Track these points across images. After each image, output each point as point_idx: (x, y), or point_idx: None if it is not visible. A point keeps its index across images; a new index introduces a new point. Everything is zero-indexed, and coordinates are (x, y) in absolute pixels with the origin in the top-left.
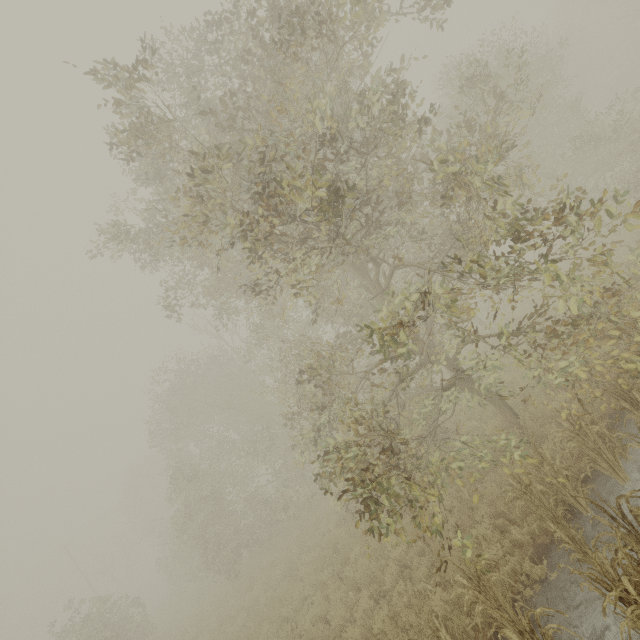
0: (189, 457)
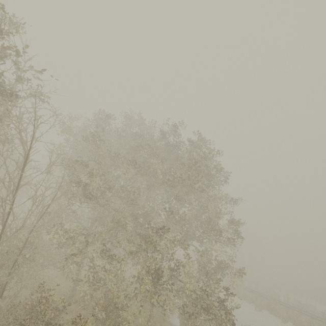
0: None
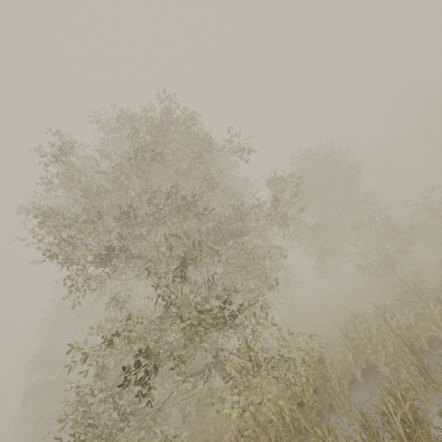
0: (58, 346)
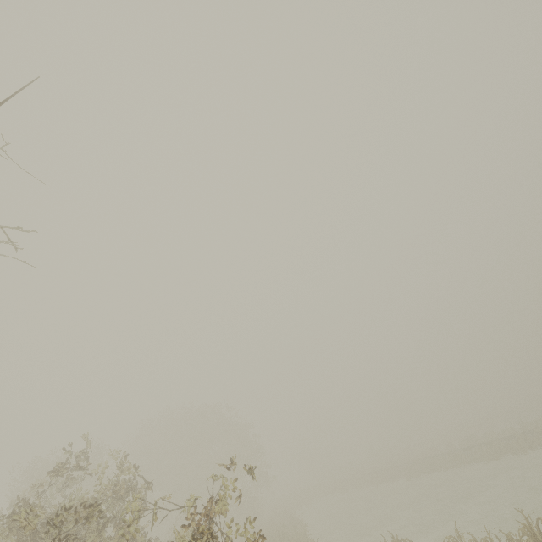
0: None
